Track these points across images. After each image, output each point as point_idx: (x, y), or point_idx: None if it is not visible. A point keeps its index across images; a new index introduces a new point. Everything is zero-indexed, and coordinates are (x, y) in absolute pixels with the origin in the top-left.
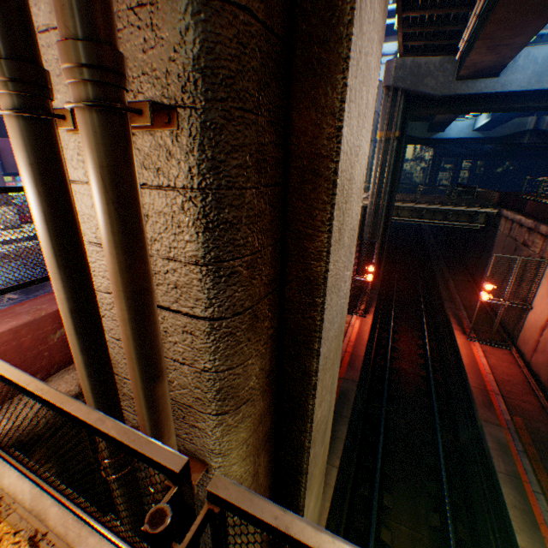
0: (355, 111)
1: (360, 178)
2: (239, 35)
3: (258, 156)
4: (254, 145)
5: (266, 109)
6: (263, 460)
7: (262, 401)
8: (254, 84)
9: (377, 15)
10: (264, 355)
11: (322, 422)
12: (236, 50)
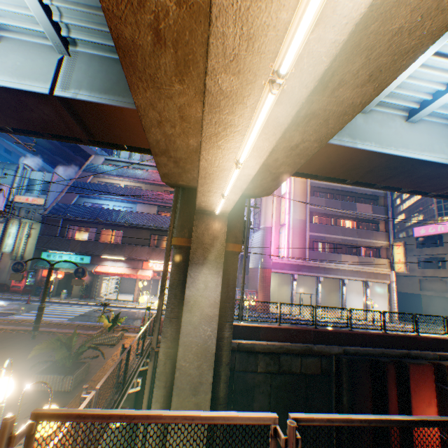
0: (195, 288)
1: (212, 302)
2: (173, 281)
3: (175, 294)
4: (175, 293)
5: (178, 288)
6: (169, 363)
7: (171, 343)
8: (175, 286)
9: (208, 272)
10: (173, 331)
11: (189, 375)
12: (173, 283)
